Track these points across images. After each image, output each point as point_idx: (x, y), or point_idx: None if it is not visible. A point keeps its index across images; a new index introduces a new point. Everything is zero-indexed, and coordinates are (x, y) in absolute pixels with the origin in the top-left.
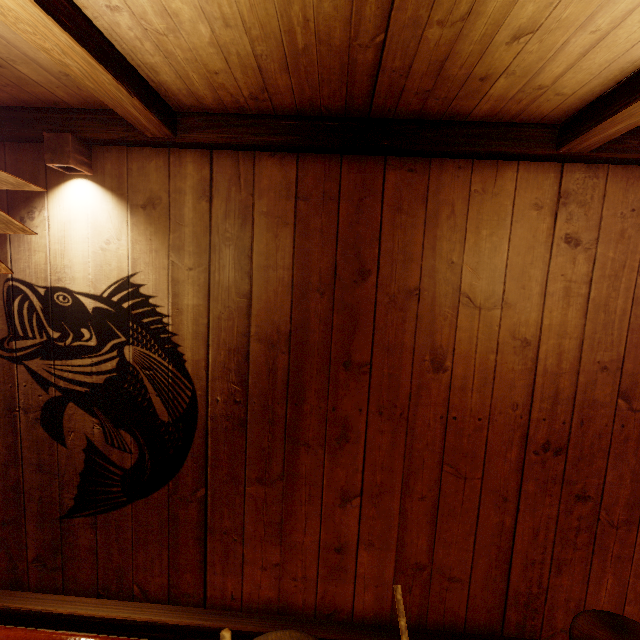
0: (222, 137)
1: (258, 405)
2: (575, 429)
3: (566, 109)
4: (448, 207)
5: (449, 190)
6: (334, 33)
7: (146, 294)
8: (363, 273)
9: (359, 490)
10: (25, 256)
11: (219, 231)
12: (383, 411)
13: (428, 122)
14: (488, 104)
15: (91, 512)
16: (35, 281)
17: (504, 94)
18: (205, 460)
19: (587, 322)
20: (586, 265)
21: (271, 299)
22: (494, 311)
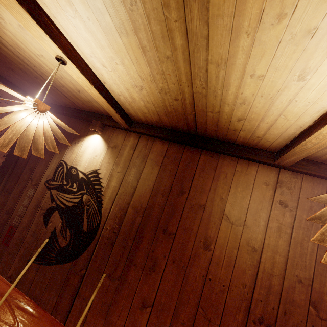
0: (145, 131)
1: (122, 237)
2: (280, 315)
3: (275, 147)
4: (224, 174)
5: (226, 167)
6: (179, 109)
7: (100, 177)
8: (182, 192)
9: (152, 303)
10: (70, 154)
11: (133, 161)
12: (175, 261)
13: (219, 141)
14: (241, 139)
15: (40, 262)
16: (69, 163)
17: (245, 137)
18: (91, 255)
19: (290, 249)
20: (290, 218)
21: (143, 192)
22: (239, 227)
